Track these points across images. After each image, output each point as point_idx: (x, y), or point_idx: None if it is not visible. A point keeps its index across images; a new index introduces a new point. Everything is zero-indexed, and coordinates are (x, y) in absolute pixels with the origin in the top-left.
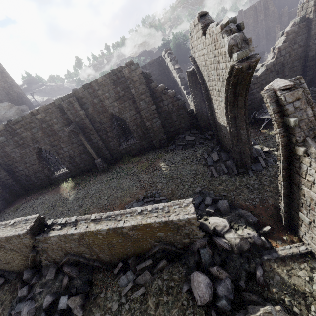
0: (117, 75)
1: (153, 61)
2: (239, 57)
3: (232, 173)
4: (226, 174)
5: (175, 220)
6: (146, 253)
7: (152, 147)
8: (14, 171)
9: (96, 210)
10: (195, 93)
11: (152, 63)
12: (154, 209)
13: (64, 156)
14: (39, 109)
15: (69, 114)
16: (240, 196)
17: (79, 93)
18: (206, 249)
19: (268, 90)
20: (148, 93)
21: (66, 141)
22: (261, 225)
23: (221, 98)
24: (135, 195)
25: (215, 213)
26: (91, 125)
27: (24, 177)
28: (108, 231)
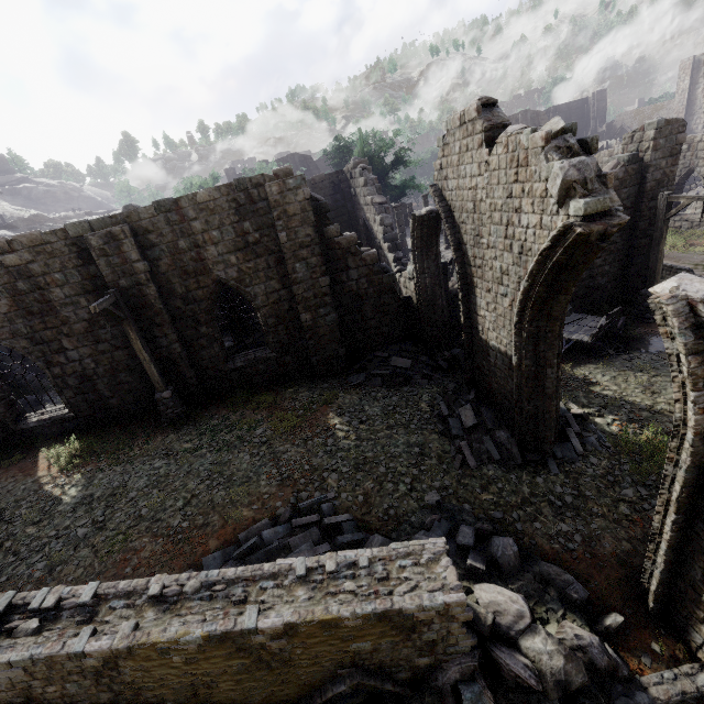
0: (249, 192)
1: (323, 178)
2: (589, 210)
3: (511, 460)
4: (497, 463)
5: (410, 608)
6: (304, 697)
7: (306, 373)
8: None
9: (148, 541)
10: (423, 263)
11: (320, 181)
12: (343, 565)
13: (66, 373)
14: (17, 240)
15: (105, 265)
16: (537, 524)
17: (141, 218)
18: (478, 686)
19: (676, 297)
20: (317, 247)
21: (80, 333)
22: (597, 609)
23: (507, 289)
24: (266, 503)
25: (487, 571)
26: (159, 301)
27: None
28: (206, 643)
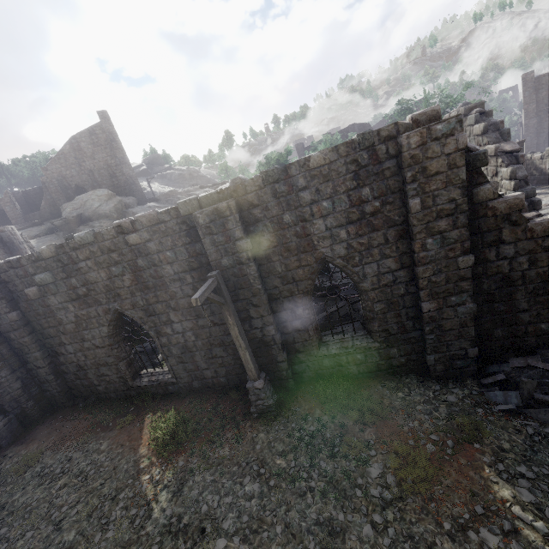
0: (374, 150)
1: None
2: None
3: None
4: None
5: None
6: None
7: (414, 369)
8: (57, 351)
9: None
10: None
11: None
12: None
13: (171, 343)
14: (138, 220)
15: (209, 244)
16: None
17: (247, 191)
18: None
19: None
20: (463, 215)
21: (184, 308)
22: None
23: None
24: None
25: None
26: (258, 280)
27: (74, 368)
28: None
